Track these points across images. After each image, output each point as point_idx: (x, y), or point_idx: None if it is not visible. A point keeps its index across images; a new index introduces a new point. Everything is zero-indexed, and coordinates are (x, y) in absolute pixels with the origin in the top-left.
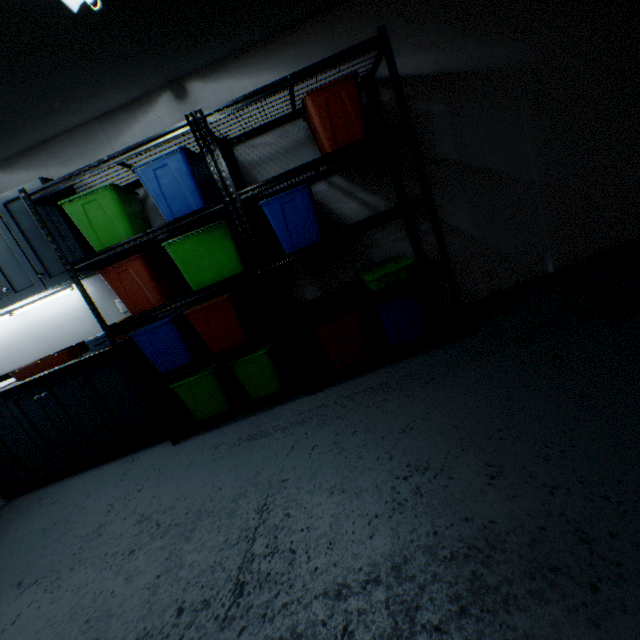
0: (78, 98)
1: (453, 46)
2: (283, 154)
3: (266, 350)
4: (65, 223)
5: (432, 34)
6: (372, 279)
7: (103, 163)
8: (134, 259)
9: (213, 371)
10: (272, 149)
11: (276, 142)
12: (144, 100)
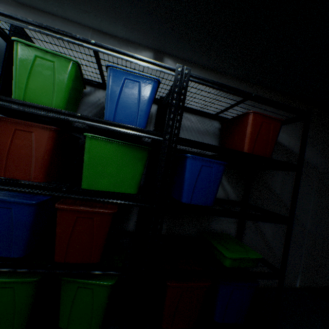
0: (96, 3)
1: (298, 140)
2: (195, 131)
3: (113, 282)
4: (2, 60)
5: (292, 128)
6: (231, 257)
7: (87, 42)
8: (46, 127)
9: (39, 279)
10: (191, 124)
11: (195, 122)
12: (133, 45)
